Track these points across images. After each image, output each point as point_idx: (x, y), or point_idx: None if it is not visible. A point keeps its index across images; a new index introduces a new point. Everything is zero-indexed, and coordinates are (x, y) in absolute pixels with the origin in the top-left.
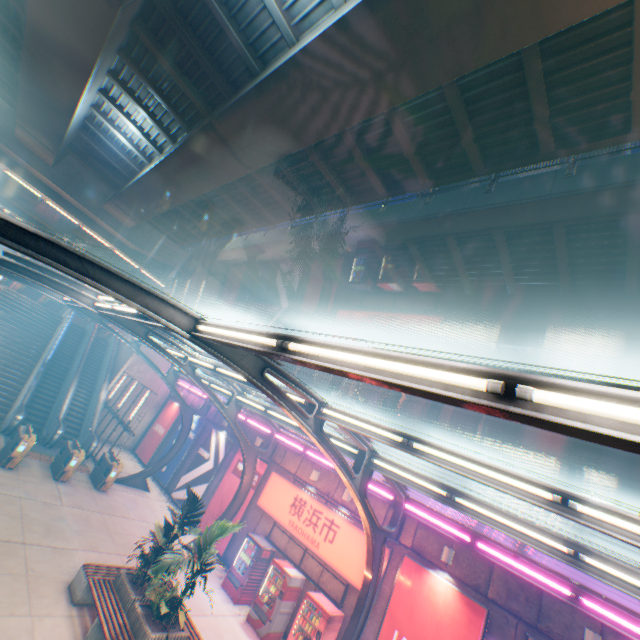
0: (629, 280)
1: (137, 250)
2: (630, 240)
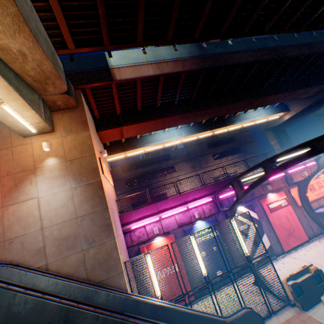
0: None
1: (3, 50)
2: None
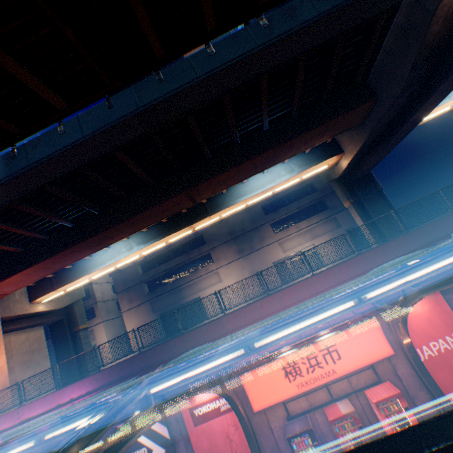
0: (360, 73)
1: None
2: (373, 38)
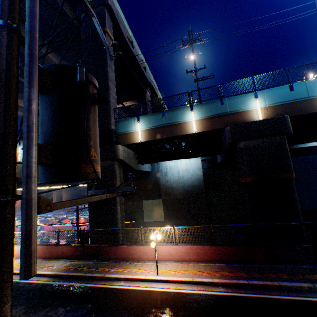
0: None
1: None
2: None
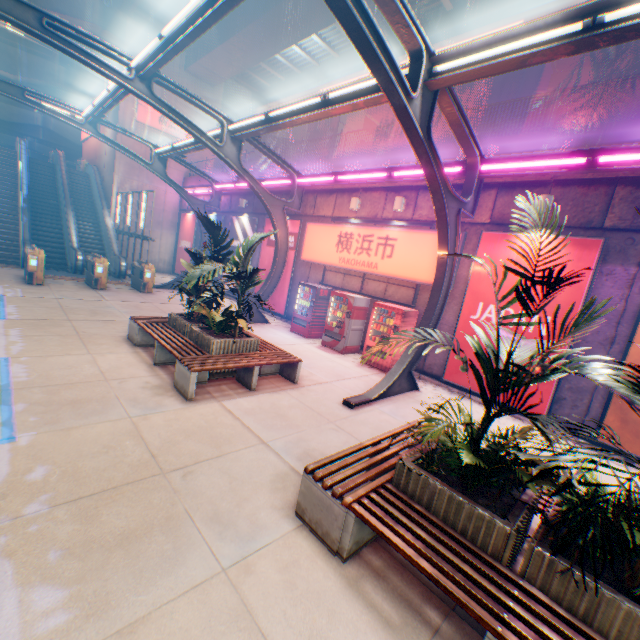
0: None
1: None
2: None
